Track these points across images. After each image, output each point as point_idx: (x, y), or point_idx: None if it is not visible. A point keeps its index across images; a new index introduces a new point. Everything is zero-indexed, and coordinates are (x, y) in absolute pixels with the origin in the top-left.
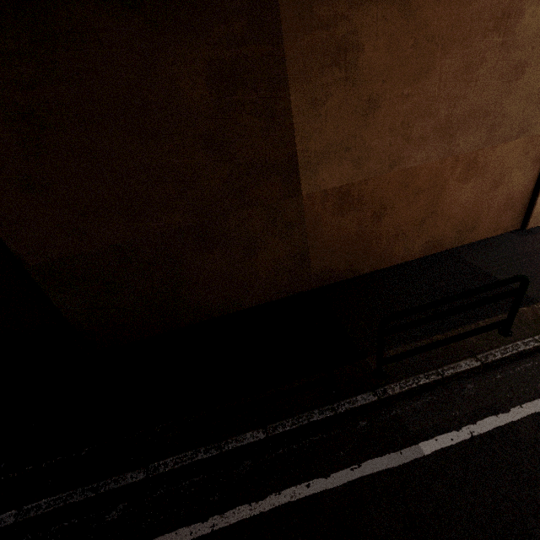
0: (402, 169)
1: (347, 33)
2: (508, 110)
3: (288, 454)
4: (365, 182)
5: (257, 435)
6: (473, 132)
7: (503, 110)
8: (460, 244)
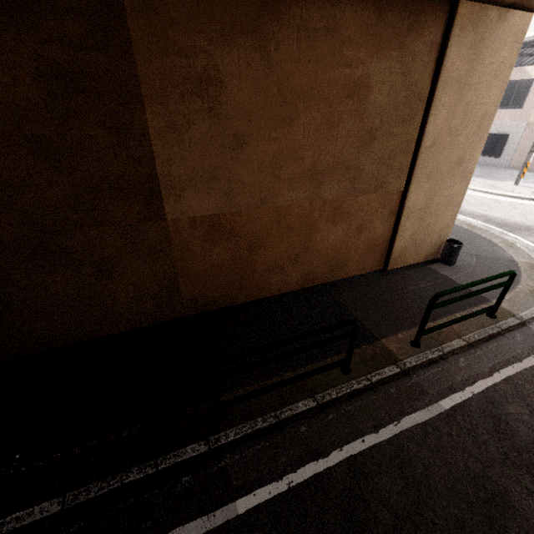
0: (274, 206)
1: (208, 67)
2: (365, 167)
3: (84, 530)
4: (237, 214)
5: (49, 509)
6: (338, 182)
7: (361, 166)
8: (333, 279)
